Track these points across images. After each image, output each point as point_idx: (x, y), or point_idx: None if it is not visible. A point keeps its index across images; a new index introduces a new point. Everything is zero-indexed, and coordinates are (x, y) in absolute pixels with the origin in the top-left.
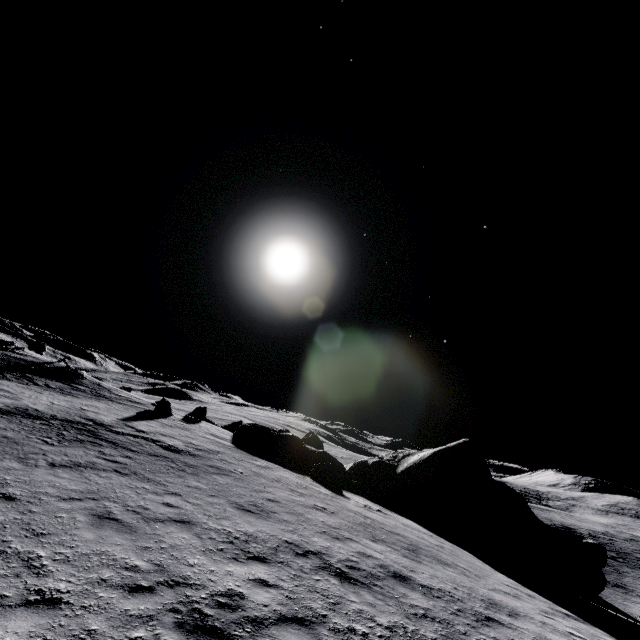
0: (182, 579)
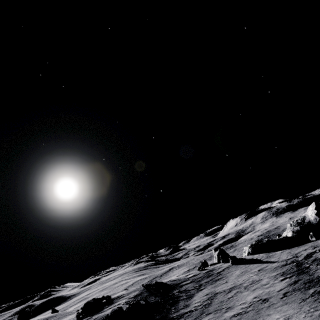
0: None
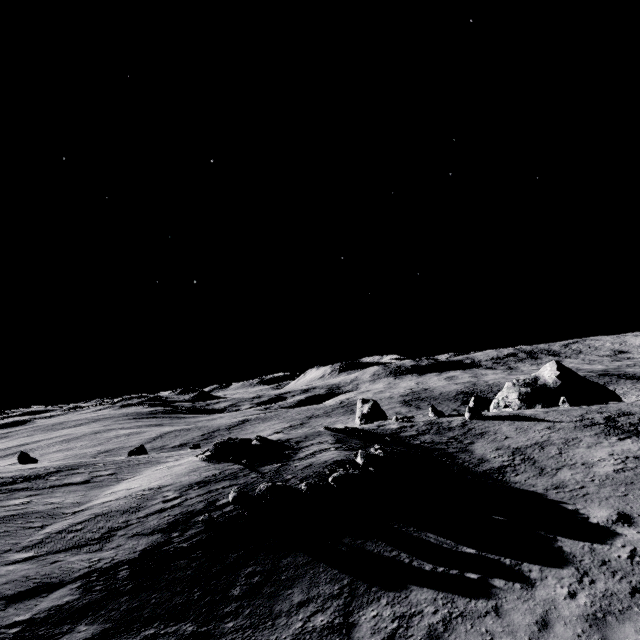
0: None
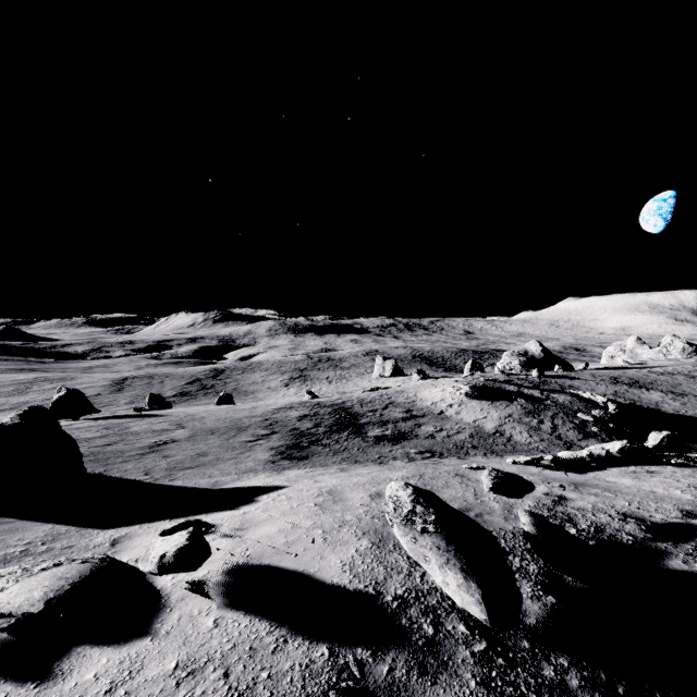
0: (689, 378)
